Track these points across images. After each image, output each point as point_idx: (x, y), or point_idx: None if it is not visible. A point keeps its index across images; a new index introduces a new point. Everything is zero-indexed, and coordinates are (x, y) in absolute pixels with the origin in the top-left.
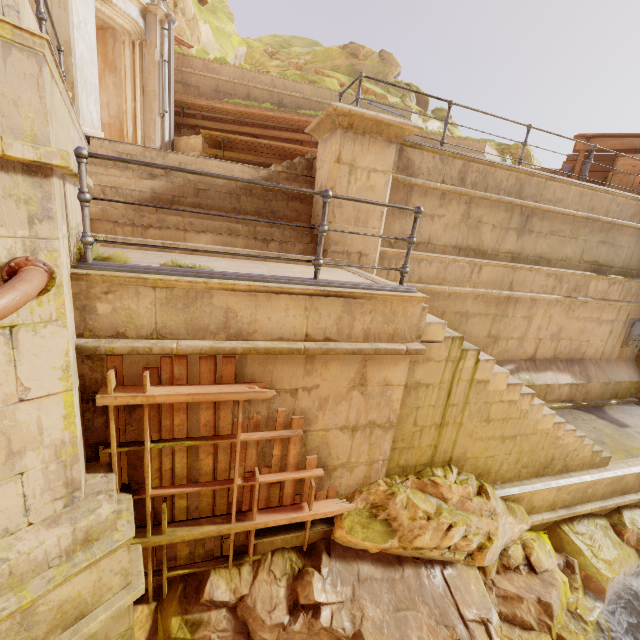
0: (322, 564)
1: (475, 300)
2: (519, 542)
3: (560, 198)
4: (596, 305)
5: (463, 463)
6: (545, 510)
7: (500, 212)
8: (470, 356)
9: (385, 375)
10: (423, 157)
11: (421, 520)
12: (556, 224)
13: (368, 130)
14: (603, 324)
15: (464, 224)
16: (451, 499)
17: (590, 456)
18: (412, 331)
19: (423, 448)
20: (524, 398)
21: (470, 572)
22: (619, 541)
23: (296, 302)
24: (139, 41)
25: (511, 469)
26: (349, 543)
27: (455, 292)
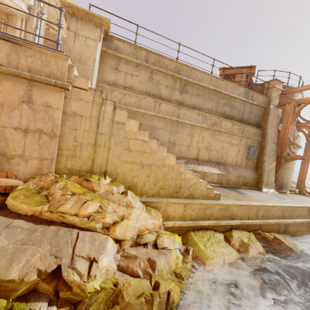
0: None
1: (159, 120)
2: (155, 233)
3: (200, 79)
4: (227, 134)
5: (116, 176)
6: (178, 220)
7: (169, 80)
8: (109, 104)
9: (47, 100)
10: (124, 46)
11: (68, 195)
12: (200, 91)
13: (84, 18)
14: (233, 145)
15: (150, 82)
16: (98, 191)
17: (206, 190)
18: (63, 76)
19: (84, 159)
20: (152, 140)
21: (102, 236)
22: (227, 244)
23: None
24: (25, 19)
25: (152, 188)
26: (14, 207)
27: (145, 113)
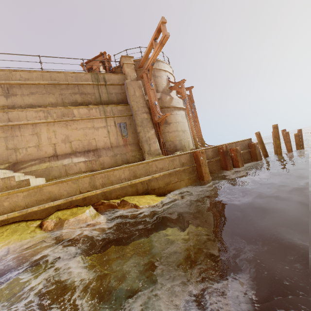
0: None
1: None
2: None
3: (27, 78)
4: (86, 121)
5: None
6: None
7: None
8: None
9: None
10: None
11: None
12: (33, 89)
13: None
14: (99, 129)
15: None
16: None
17: (2, 181)
18: None
19: None
20: None
21: None
22: (35, 230)
23: None
24: None
25: None
26: None
27: None
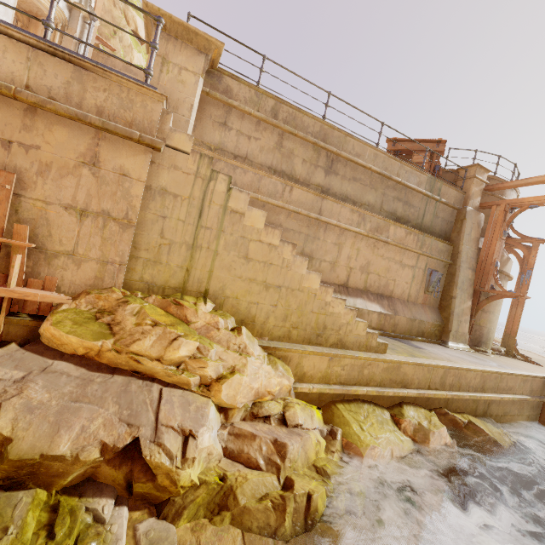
0: (2, 348)
1: (288, 216)
2: (281, 402)
3: (359, 153)
4: (397, 249)
5: (222, 301)
6: (319, 382)
7: (309, 150)
8: (222, 180)
9: (122, 163)
10: (241, 88)
11: (146, 326)
12: (357, 173)
13: (180, 36)
14: (406, 268)
15: (278, 151)
16: (195, 323)
17: (365, 336)
18: (153, 127)
19: (173, 268)
20: (285, 246)
21: (200, 399)
22: (395, 428)
23: (17, 48)
24: (62, 25)
25: (279, 326)
26: (54, 340)
27: (267, 202)
